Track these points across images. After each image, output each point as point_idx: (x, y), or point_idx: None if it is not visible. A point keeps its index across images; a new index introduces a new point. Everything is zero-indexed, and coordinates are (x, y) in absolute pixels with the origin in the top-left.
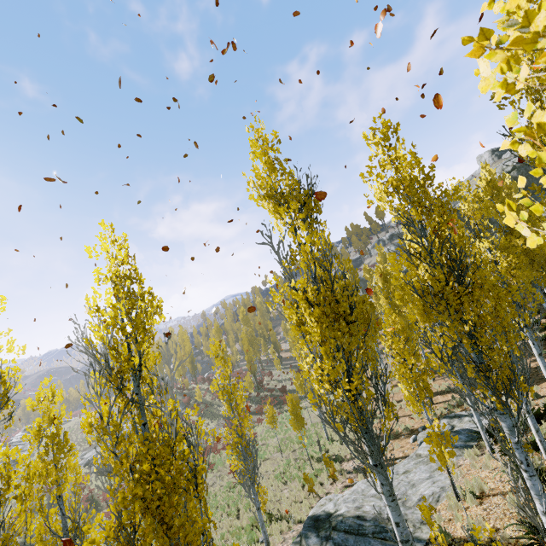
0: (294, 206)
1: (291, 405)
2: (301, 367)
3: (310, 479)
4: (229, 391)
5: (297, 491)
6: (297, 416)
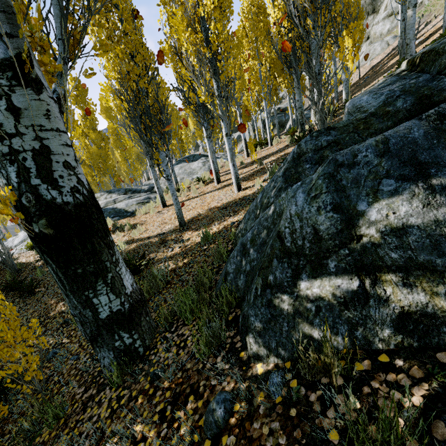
0: None
1: None
2: None
3: None
4: None
5: None
6: None
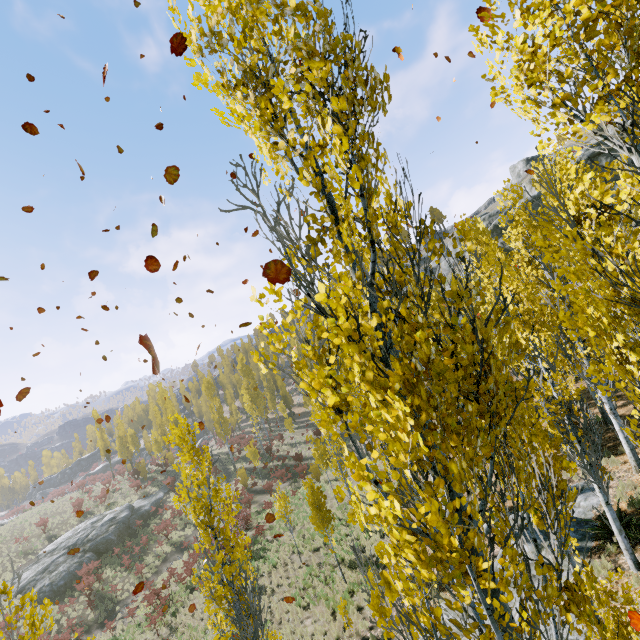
0: (316, 72)
1: (311, 495)
2: (342, 496)
3: (346, 610)
4: (206, 502)
5: (325, 624)
6: (320, 509)
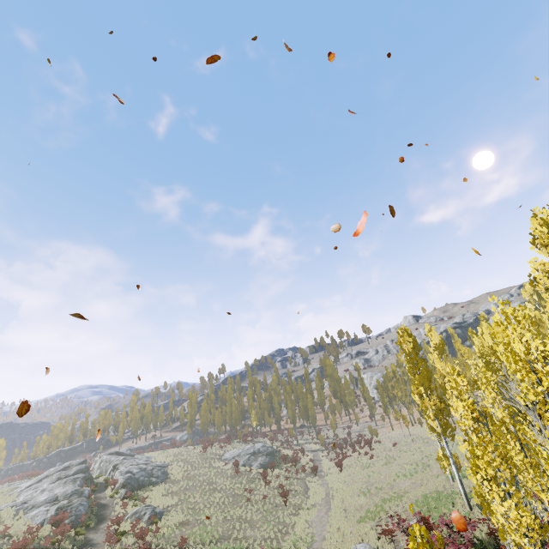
0: None
1: None
2: None
3: None
4: None
5: None
6: None
